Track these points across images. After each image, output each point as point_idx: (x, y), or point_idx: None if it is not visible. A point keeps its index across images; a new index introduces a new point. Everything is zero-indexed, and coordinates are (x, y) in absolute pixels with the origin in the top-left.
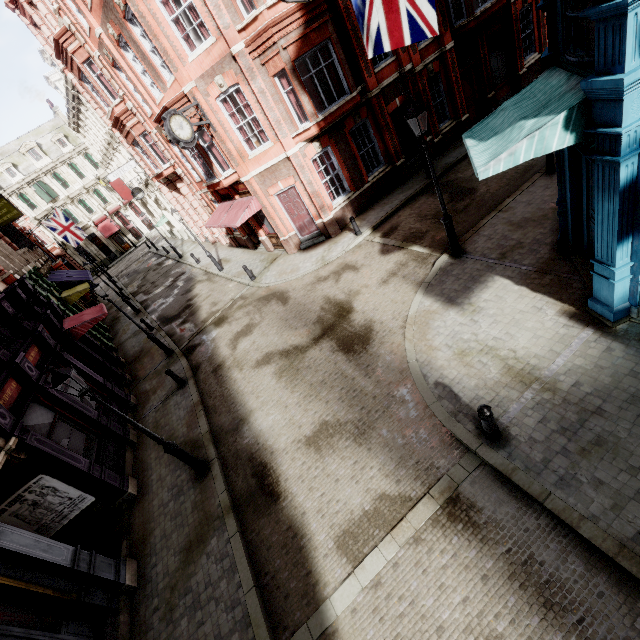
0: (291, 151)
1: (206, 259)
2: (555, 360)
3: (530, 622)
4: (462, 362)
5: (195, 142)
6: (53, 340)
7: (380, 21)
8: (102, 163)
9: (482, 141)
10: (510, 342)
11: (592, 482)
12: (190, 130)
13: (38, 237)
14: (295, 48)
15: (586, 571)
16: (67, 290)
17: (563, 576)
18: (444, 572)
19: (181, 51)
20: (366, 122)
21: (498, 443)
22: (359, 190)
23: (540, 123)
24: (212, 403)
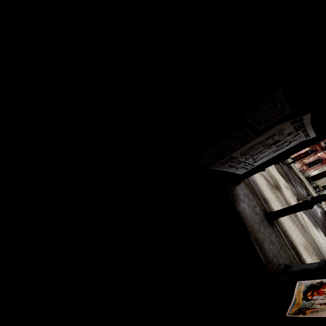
0: None
1: None
2: None
3: None
4: None
5: None
6: None
7: None
8: None
9: None
10: None
11: None
12: None
13: None
14: None
15: None
16: None
17: None
18: None
19: None
20: None
21: None
22: None
23: None
24: None
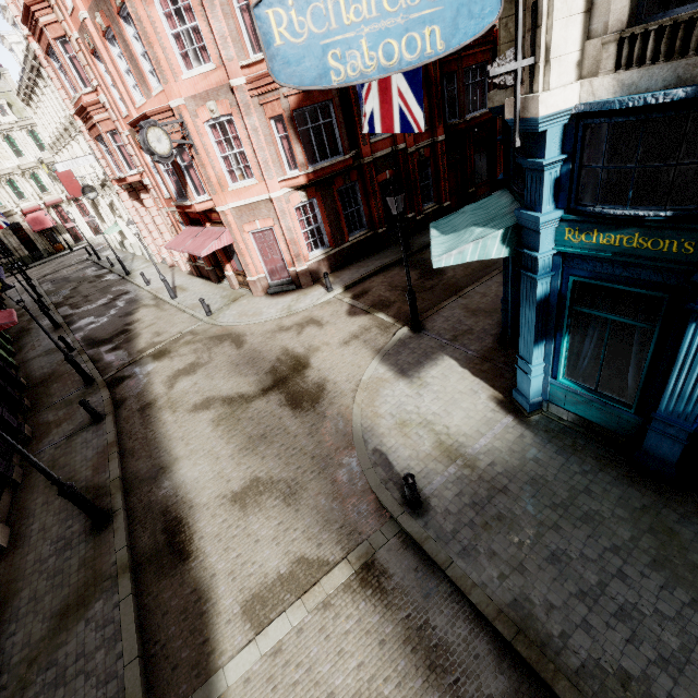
0: (275, 194)
1: (158, 282)
2: (479, 440)
3: (414, 684)
4: (401, 432)
5: (172, 159)
6: None
7: (374, 107)
8: (51, 147)
9: (443, 234)
10: (446, 419)
11: (488, 553)
12: (169, 146)
13: None
14: (296, 99)
15: (469, 635)
16: None
17: (450, 640)
18: (346, 637)
19: (176, 66)
20: (355, 185)
21: (418, 512)
22: (338, 247)
23: (485, 233)
24: (131, 445)
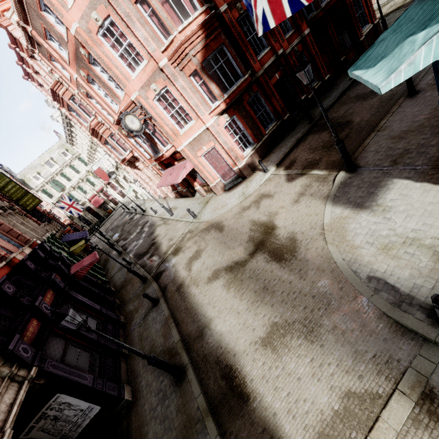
0: (209, 123)
1: (161, 210)
2: None
3: None
4: (388, 255)
5: (143, 130)
6: (63, 283)
7: (264, 6)
8: (89, 161)
9: (370, 68)
10: (431, 231)
11: None
12: (139, 123)
13: (55, 215)
14: (201, 54)
15: None
16: (73, 246)
17: None
18: None
19: (126, 74)
20: (257, 94)
21: None
22: (260, 141)
23: (434, 30)
24: (179, 315)
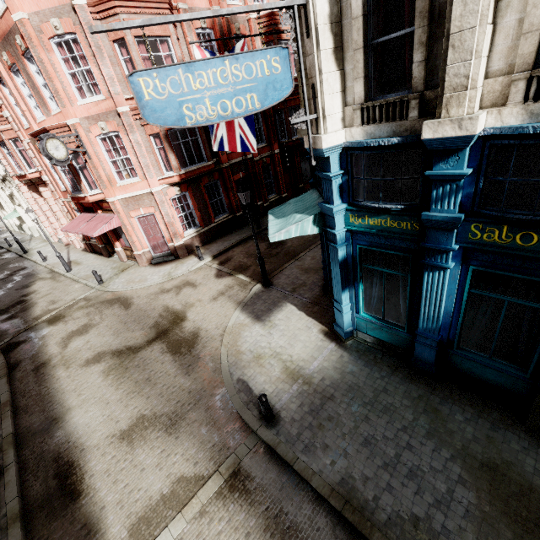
0: (155, 188)
1: (55, 258)
2: (313, 363)
3: None
4: (258, 363)
5: (68, 162)
6: None
7: (224, 133)
8: None
9: (277, 218)
10: (290, 349)
11: (322, 446)
12: (65, 152)
13: None
14: None
15: (312, 513)
16: None
17: (298, 520)
18: (219, 537)
19: (72, 95)
20: (218, 182)
21: (272, 424)
22: (207, 227)
23: (302, 218)
24: (24, 403)
